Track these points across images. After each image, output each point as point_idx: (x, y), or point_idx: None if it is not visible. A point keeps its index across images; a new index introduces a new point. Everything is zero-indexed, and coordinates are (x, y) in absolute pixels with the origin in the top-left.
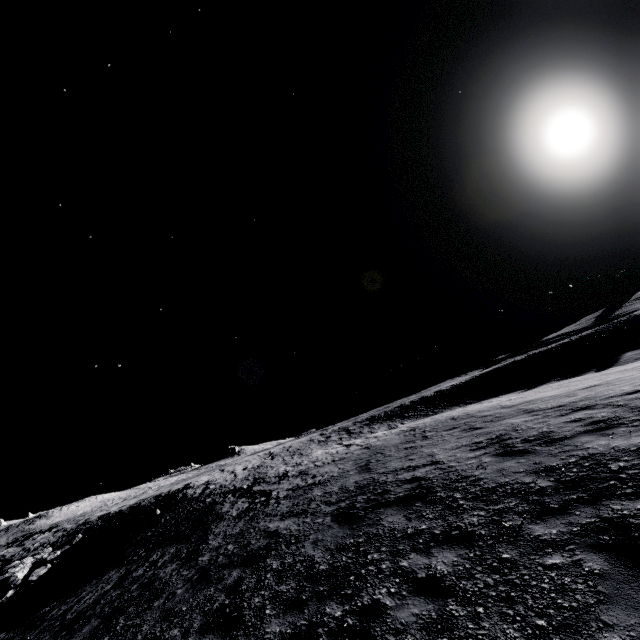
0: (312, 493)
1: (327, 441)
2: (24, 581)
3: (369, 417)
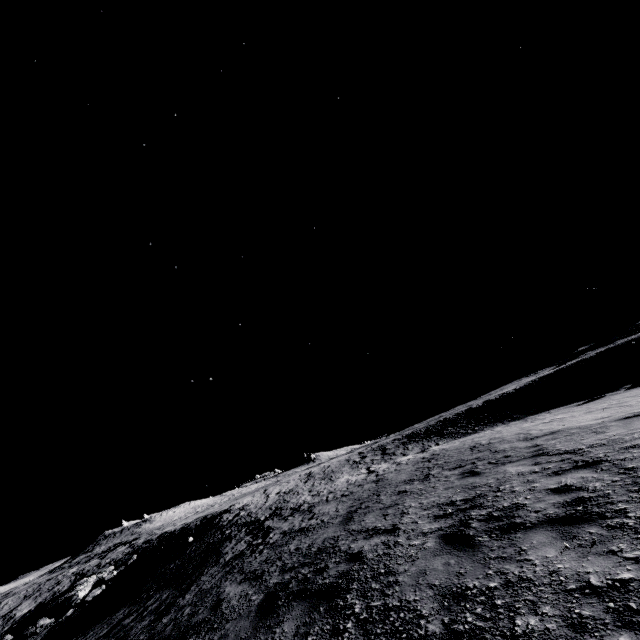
0: (289, 545)
1: (360, 463)
2: (82, 601)
3: (409, 433)
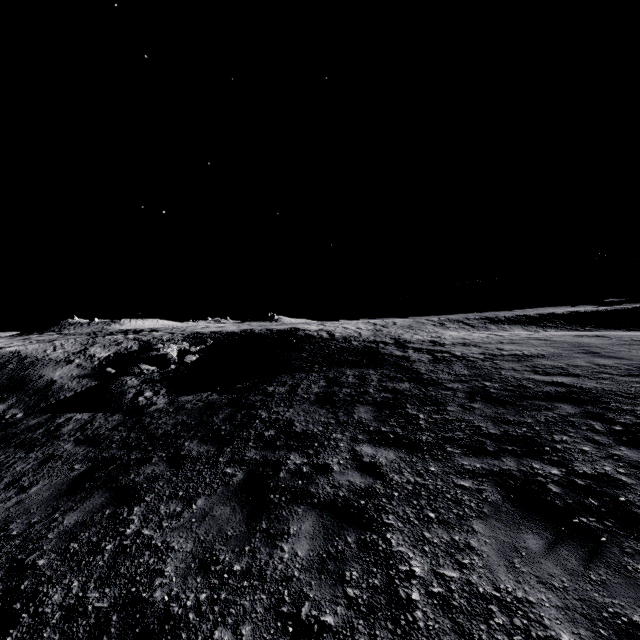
0: (541, 362)
1: (446, 327)
2: (181, 361)
3: (484, 317)
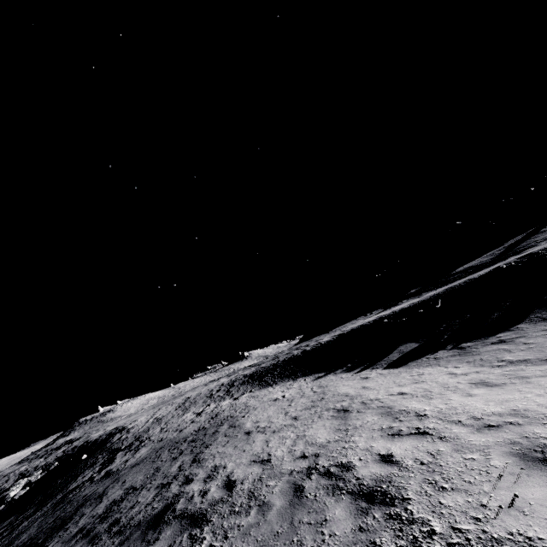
0: (89, 490)
1: (211, 397)
2: (12, 499)
3: (254, 372)
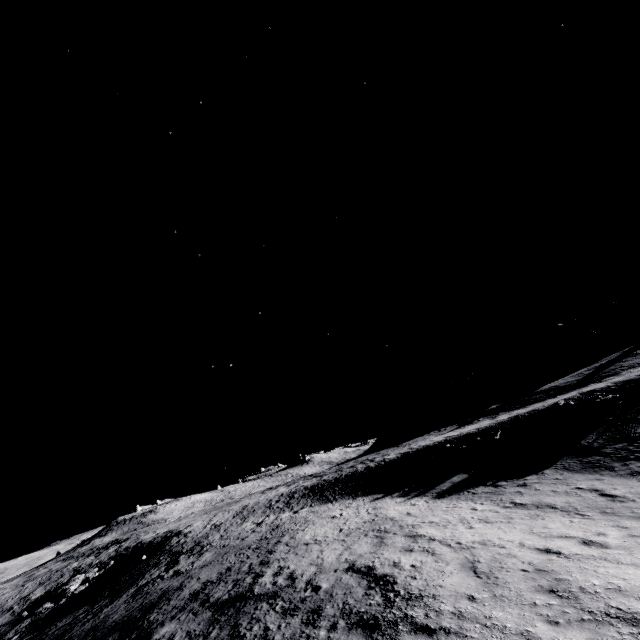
0: (164, 584)
1: (270, 508)
2: (72, 593)
3: (315, 484)
